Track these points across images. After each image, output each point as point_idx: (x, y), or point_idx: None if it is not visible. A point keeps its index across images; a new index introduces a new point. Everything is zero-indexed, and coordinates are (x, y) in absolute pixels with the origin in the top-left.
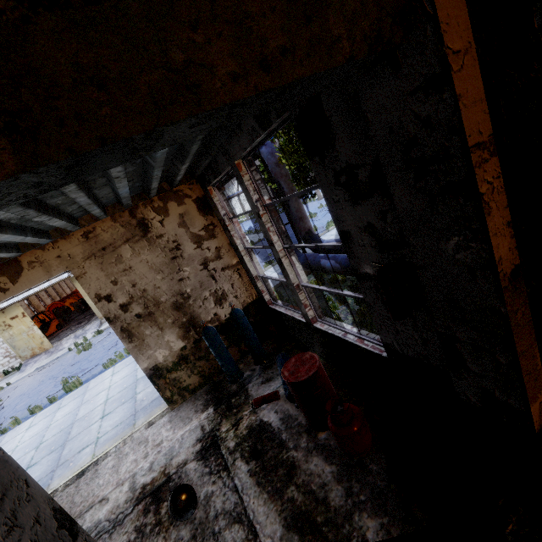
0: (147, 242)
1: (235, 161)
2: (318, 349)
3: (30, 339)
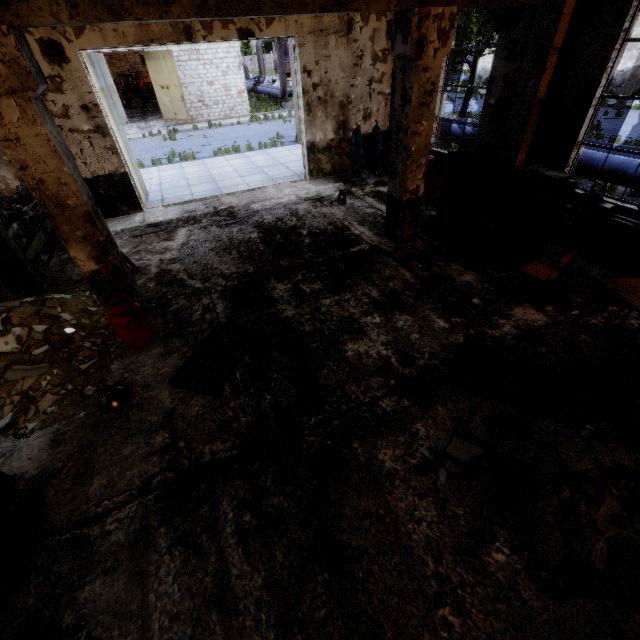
0: (346, 41)
1: None
2: None
3: None
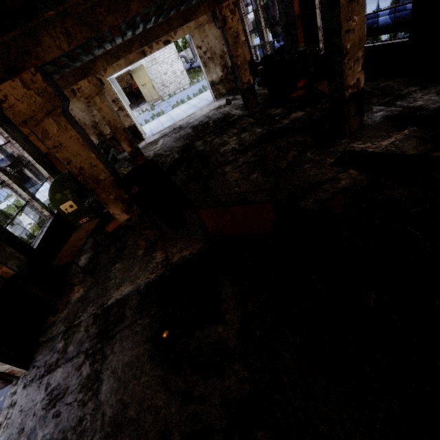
0: (214, 24)
1: None
2: None
3: None
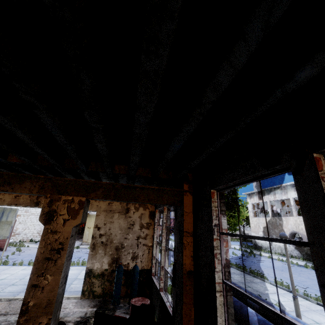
0: (125, 216)
1: (164, 206)
2: (157, 311)
3: None
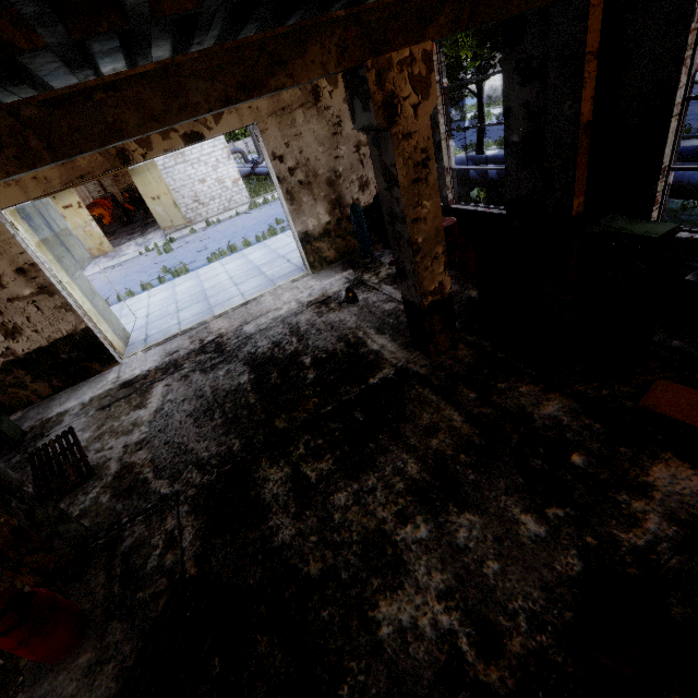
0: (317, 112)
1: None
2: None
3: (86, 236)
